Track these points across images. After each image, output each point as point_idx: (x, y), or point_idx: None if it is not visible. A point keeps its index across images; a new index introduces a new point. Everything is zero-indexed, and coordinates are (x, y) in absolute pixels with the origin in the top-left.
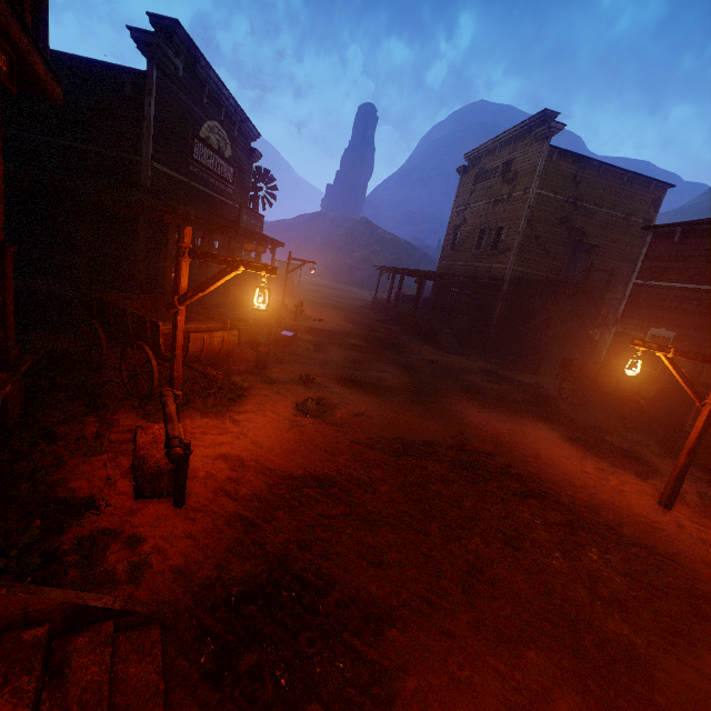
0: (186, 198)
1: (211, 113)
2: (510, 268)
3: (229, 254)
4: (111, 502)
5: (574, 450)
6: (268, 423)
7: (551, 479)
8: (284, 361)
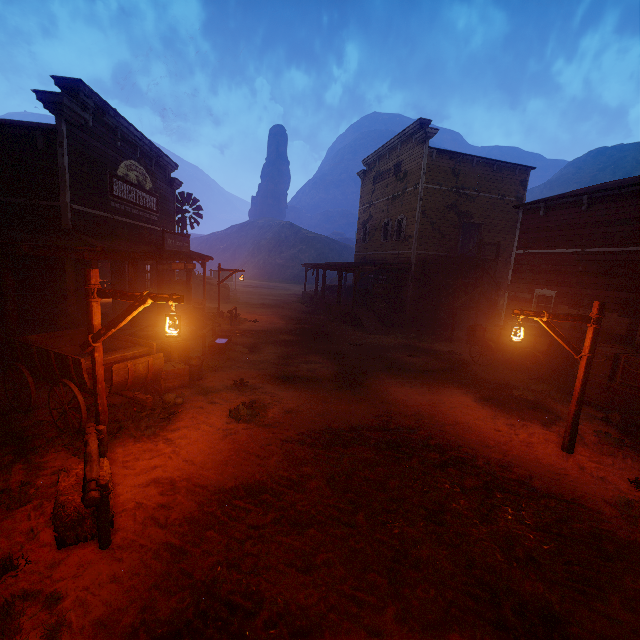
0: (110, 231)
1: (127, 154)
2: (414, 252)
3: (158, 276)
4: (32, 558)
5: (487, 410)
6: (201, 437)
7: (467, 443)
8: (220, 368)
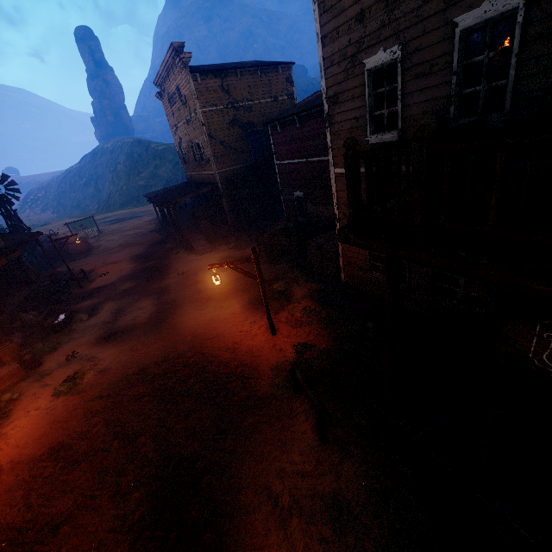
0: None
1: None
2: (216, 173)
3: None
4: None
5: (245, 313)
6: (28, 422)
7: (214, 352)
8: (59, 347)
